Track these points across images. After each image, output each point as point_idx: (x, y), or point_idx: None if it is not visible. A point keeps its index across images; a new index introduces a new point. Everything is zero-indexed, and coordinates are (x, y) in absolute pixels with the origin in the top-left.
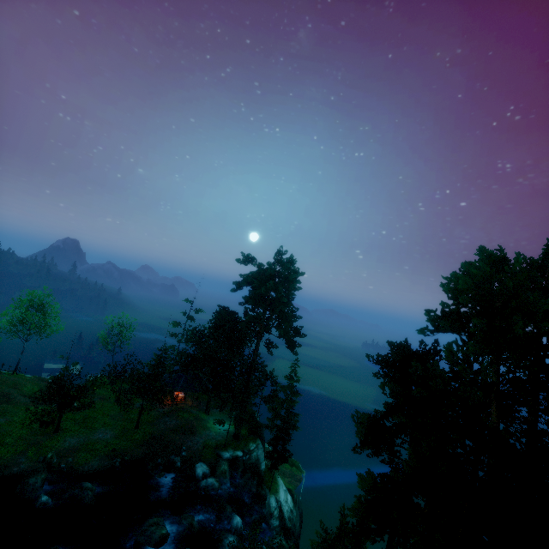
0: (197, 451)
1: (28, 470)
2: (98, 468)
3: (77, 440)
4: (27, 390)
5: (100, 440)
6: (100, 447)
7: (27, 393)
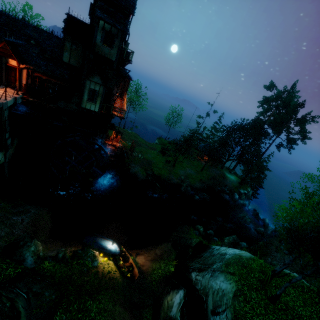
0: (231, 187)
1: (187, 184)
2: (200, 187)
3: (183, 172)
4: (141, 140)
5: (191, 174)
6: (195, 177)
7: (142, 142)
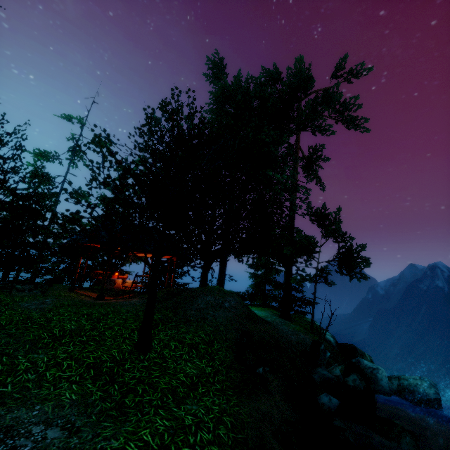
0: None
1: None
2: None
3: None
4: None
5: None
6: None
7: None
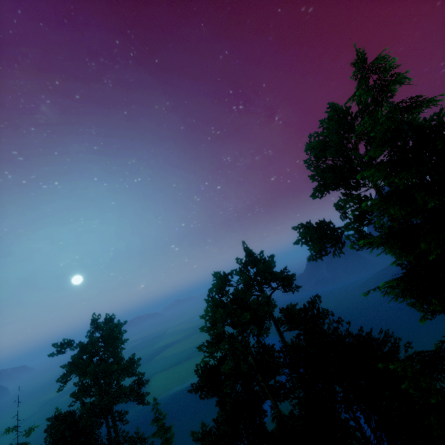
0: None
1: None
2: None
3: None
4: None
5: None
6: None
7: None
